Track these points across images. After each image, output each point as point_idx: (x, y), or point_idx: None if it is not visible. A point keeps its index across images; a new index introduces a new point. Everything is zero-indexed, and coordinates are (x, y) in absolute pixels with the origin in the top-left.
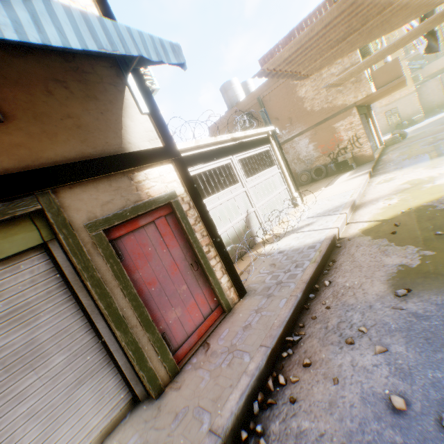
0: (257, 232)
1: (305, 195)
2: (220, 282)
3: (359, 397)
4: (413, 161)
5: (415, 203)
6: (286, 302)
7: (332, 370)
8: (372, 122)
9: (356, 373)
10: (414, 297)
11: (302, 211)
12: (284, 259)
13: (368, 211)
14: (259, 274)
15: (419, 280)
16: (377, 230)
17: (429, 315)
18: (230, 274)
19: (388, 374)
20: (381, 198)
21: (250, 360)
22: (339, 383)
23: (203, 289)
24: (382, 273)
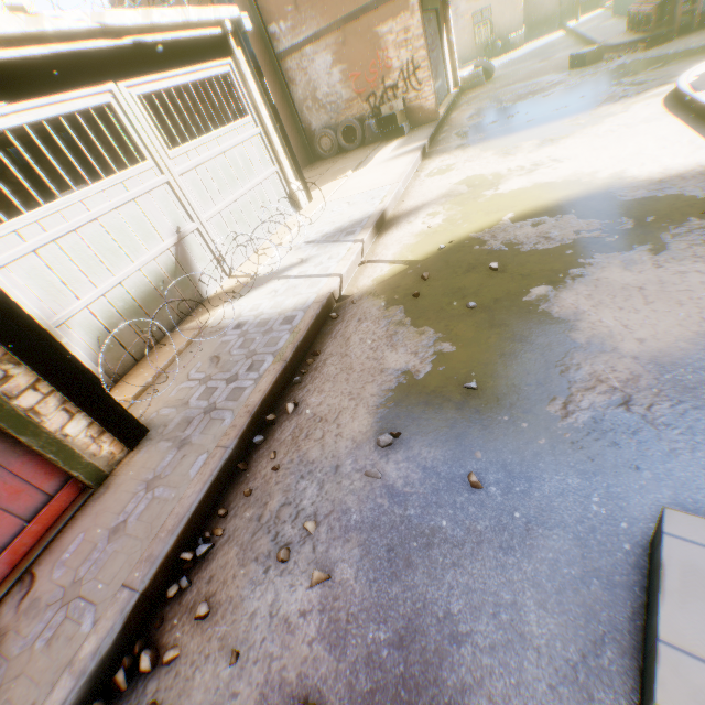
0: (199, 278)
1: (307, 192)
2: (63, 435)
3: (257, 696)
4: (487, 134)
5: (463, 231)
6: (205, 463)
7: (238, 627)
8: (448, 35)
9: (271, 635)
10: (401, 451)
11: (302, 225)
12: (238, 347)
13: (399, 237)
14: (187, 381)
15: (419, 410)
16: (398, 285)
17: (409, 493)
18: (94, 410)
19: (315, 637)
20: (424, 211)
21: (92, 628)
22: (239, 660)
23: (11, 465)
24: (376, 389)
